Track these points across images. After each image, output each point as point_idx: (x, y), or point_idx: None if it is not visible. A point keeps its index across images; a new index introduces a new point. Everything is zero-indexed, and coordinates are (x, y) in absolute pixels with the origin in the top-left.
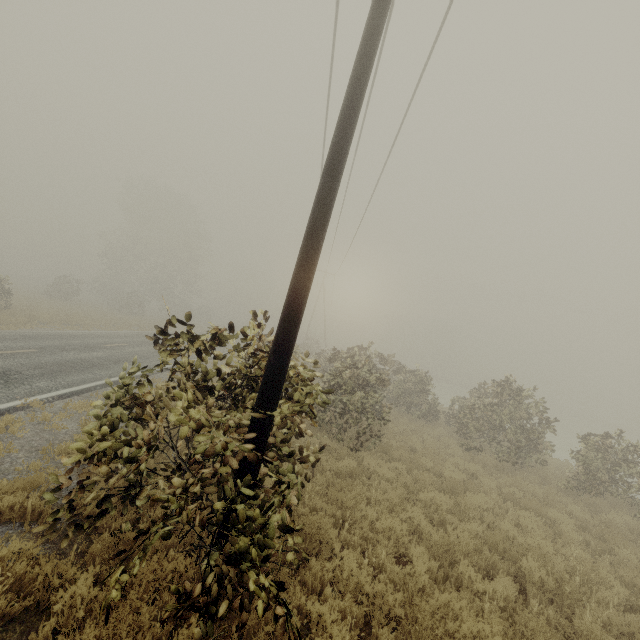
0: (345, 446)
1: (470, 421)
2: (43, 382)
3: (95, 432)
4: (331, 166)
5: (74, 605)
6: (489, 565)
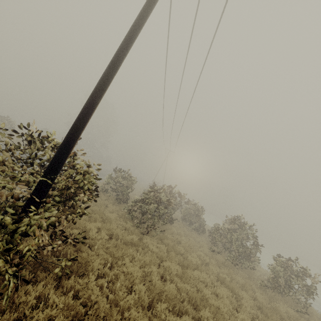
0: (140, 231)
1: (216, 235)
2: None
3: None
4: (111, 62)
5: None
6: (185, 310)
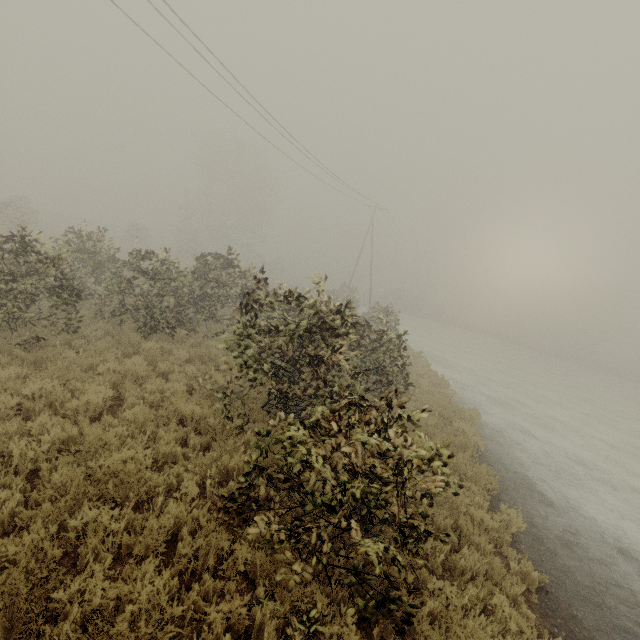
0: None
1: None
2: None
3: None
4: None
5: None
6: None
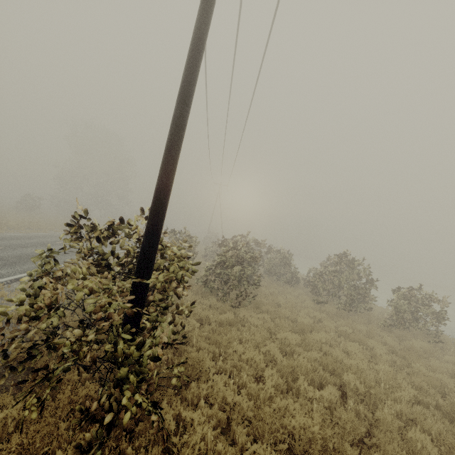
0: (229, 305)
1: (319, 283)
2: (4, 270)
3: (14, 299)
4: (182, 95)
5: (7, 424)
6: (322, 379)
